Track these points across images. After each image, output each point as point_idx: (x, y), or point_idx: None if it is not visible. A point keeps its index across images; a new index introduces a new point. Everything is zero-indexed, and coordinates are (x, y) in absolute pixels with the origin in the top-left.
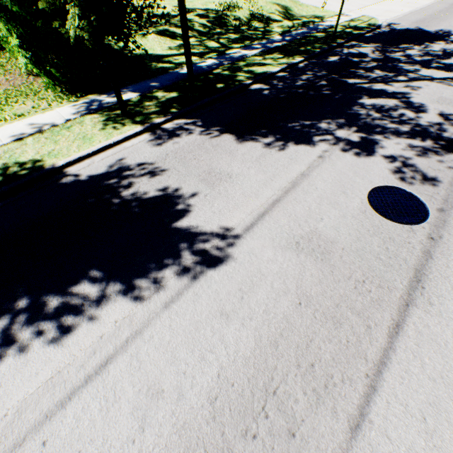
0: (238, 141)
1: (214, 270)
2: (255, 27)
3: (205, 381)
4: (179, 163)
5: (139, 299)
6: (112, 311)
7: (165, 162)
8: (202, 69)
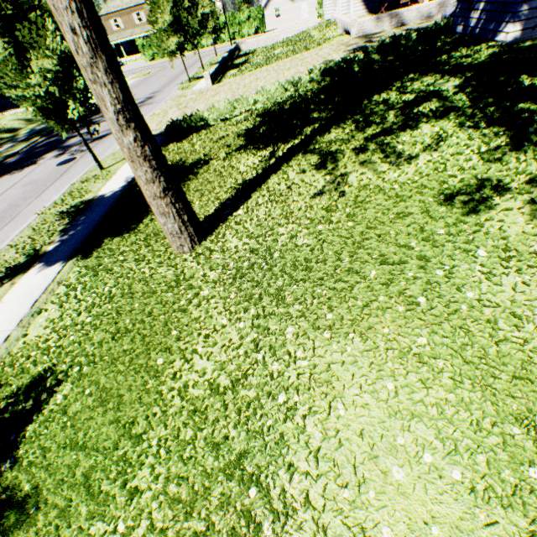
0: None
1: None
2: (6, 137)
3: None
4: None
5: None
6: None
7: None
8: None
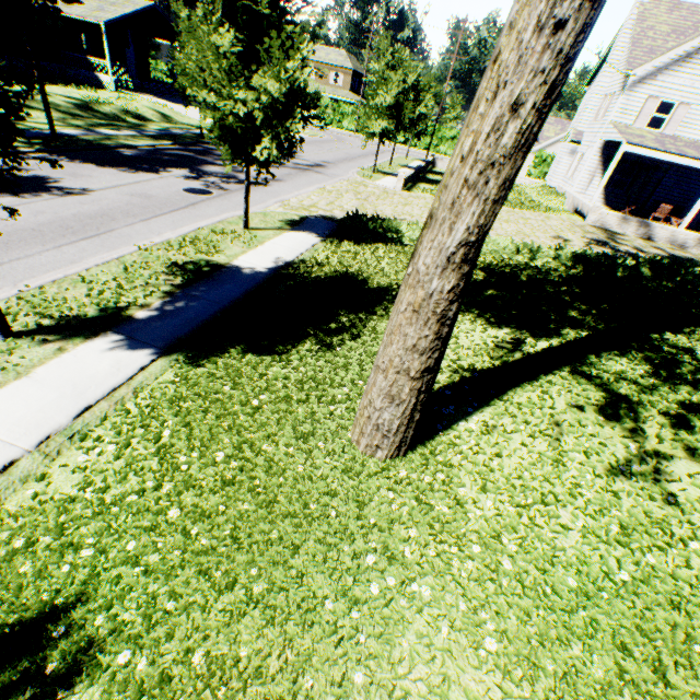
0: (100, 167)
1: (77, 196)
2: (130, 121)
3: (71, 213)
4: (47, 169)
5: (25, 198)
6: (7, 199)
7: (34, 168)
8: (66, 134)
